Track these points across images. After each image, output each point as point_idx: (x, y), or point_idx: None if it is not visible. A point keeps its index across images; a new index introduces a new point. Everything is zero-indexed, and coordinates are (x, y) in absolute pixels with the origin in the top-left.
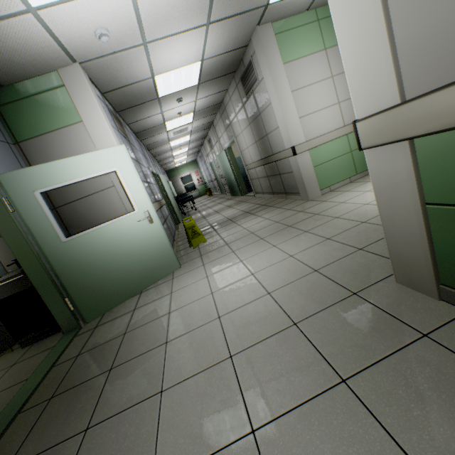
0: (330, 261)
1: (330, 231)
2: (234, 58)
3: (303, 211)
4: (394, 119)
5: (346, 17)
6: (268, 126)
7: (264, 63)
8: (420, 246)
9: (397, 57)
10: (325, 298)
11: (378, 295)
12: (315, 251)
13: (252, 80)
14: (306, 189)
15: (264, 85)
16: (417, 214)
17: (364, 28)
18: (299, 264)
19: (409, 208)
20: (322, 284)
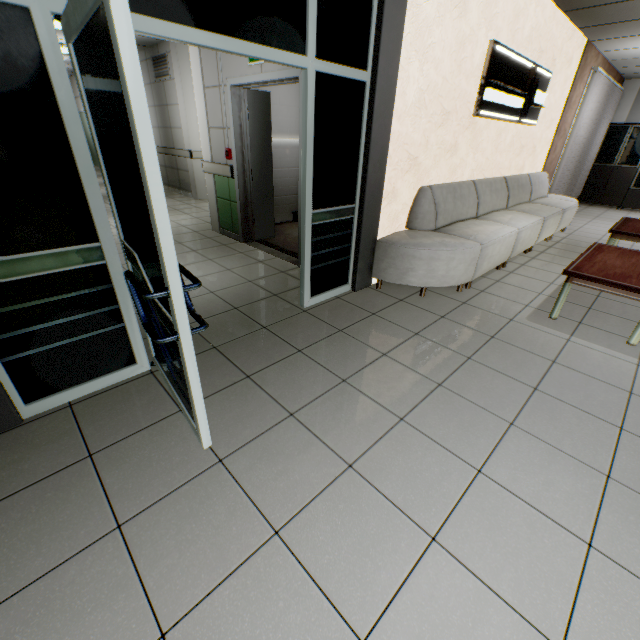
0: (192, 224)
1: (200, 216)
2: (150, 41)
3: (190, 204)
4: (210, 166)
5: (201, 125)
6: (173, 122)
7: (178, 70)
8: (216, 213)
9: (212, 148)
10: (184, 232)
11: (204, 232)
12: (187, 221)
13: (164, 71)
14: (197, 189)
15: (175, 85)
16: (215, 201)
17: (205, 133)
18: (176, 224)
19: (214, 198)
20: (185, 229)
